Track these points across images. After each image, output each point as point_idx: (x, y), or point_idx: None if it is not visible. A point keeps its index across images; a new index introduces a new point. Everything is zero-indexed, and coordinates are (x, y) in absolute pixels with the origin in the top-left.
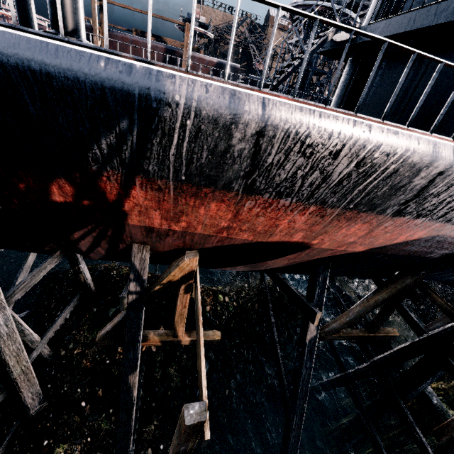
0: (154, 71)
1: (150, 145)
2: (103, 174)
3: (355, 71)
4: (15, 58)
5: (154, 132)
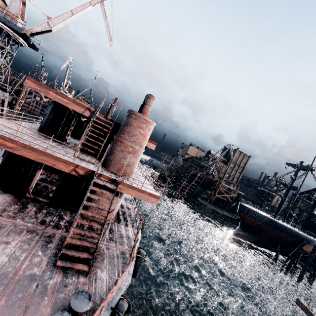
0: (315, 239)
1: (312, 243)
2: (306, 244)
3: (297, 221)
4: (311, 239)
5: (313, 242)
